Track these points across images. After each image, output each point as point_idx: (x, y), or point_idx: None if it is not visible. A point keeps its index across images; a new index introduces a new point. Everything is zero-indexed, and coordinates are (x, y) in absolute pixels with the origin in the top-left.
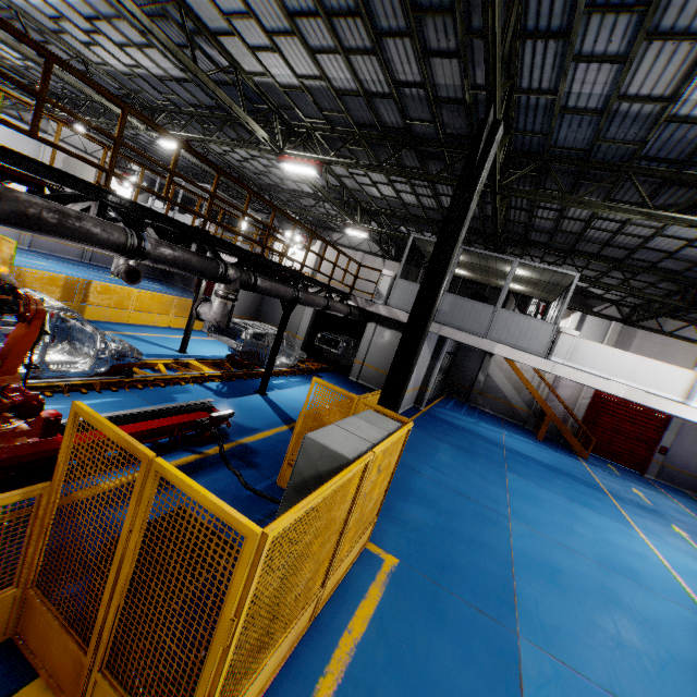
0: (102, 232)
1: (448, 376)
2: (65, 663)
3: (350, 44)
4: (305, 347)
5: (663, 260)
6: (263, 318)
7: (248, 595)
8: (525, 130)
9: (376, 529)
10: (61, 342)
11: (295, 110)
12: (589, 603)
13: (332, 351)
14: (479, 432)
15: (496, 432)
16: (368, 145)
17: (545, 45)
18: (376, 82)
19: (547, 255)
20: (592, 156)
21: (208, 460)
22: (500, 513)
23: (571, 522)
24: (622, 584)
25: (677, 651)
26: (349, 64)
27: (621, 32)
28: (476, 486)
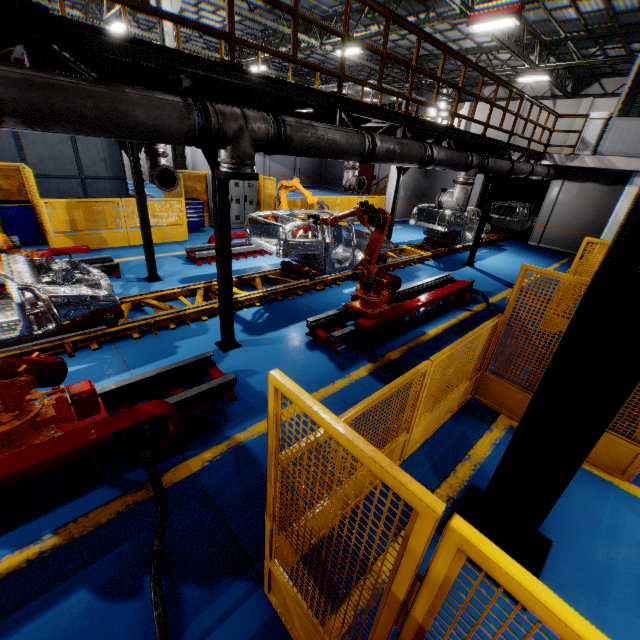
0: (416, 151)
1: None
2: (522, 408)
3: None
4: None
5: None
6: (426, 201)
7: None
8: None
9: None
10: (337, 245)
11: None
12: None
13: (506, 219)
14: None
15: None
16: None
17: None
18: None
19: None
20: None
21: (479, 314)
22: None
23: None
24: None
25: None
26: None
27: None
28: None
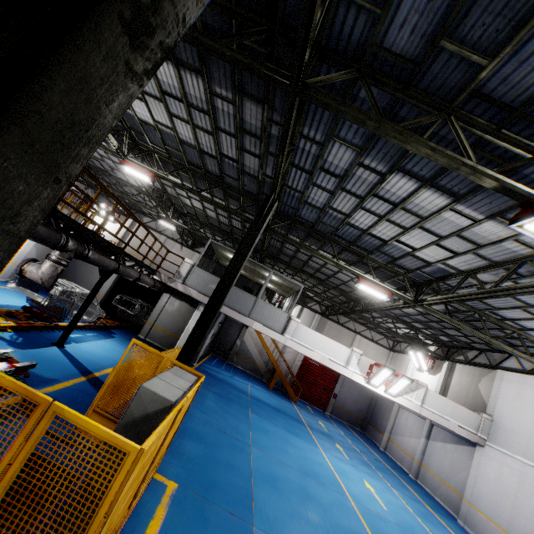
0: None
1: (215, 339)
2: None
3: (198, 123)
4: (101, 305)
5: (342, 285)
6: (63, 274)
7: (120, 495)
8: (286, 203)
9: (161, 462)
10: None
11: (144, 136)
12: (294, 498)
13: (127, 311)
14: (234, 384)
15: (244, 384)
16: (192, 175)
17: (301, 172)
18: (208, 147)
19: (287, 268)
20: (316, 227)
21: (7, 410)
22: (245, 443)
23: (286, 446)
24: (311, 483)
25: (335, 519)
26: (194, 132)
27: (332, 182)
28: (231, 424)
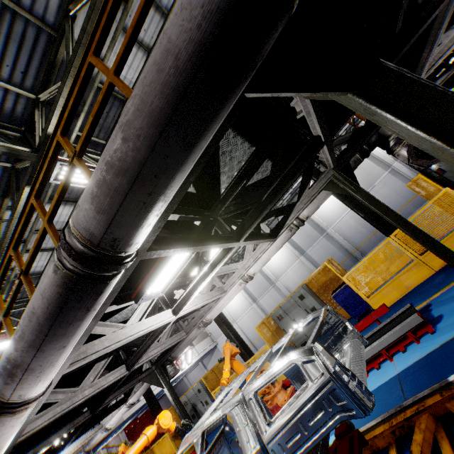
0: None
1: None
2: None
3: None
4: None
5: None
6: None
7: None
8: None
9: None
10: None
11: None
12: None
13: None
14: None
15: None
16: None
17: None
18: None
19: None
20: None
21: None
22: None
23: None
24: None
25: None
26: None
27: None
28: None
